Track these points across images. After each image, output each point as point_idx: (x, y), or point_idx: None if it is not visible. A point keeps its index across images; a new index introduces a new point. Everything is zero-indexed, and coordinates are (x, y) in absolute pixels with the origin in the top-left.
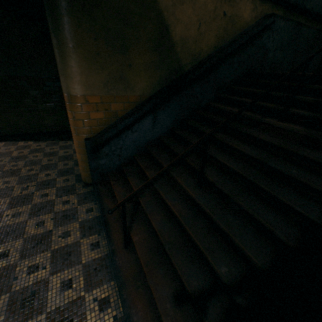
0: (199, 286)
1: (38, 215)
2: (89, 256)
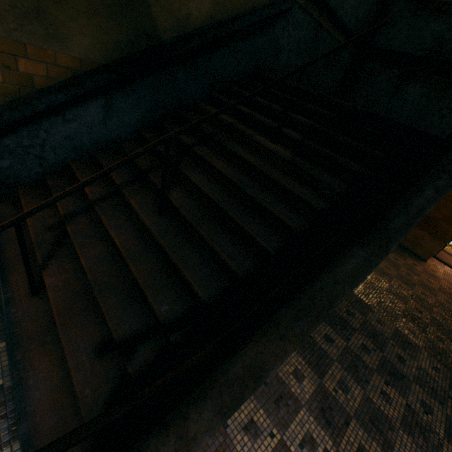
0: (131, 330)
1: None
2: None
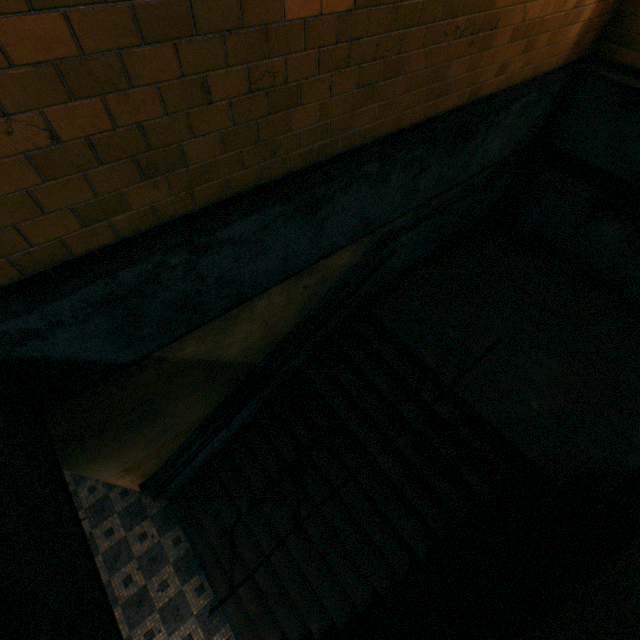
0: (299, 635)
1: (119, 568)
2: (198, 604)
